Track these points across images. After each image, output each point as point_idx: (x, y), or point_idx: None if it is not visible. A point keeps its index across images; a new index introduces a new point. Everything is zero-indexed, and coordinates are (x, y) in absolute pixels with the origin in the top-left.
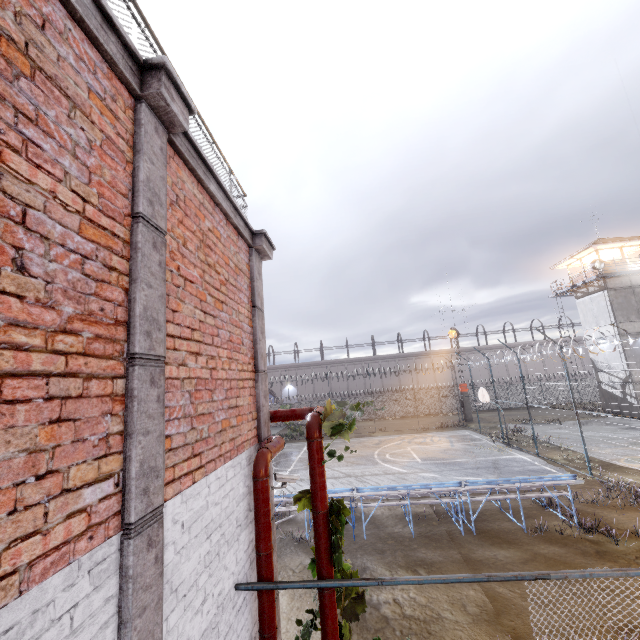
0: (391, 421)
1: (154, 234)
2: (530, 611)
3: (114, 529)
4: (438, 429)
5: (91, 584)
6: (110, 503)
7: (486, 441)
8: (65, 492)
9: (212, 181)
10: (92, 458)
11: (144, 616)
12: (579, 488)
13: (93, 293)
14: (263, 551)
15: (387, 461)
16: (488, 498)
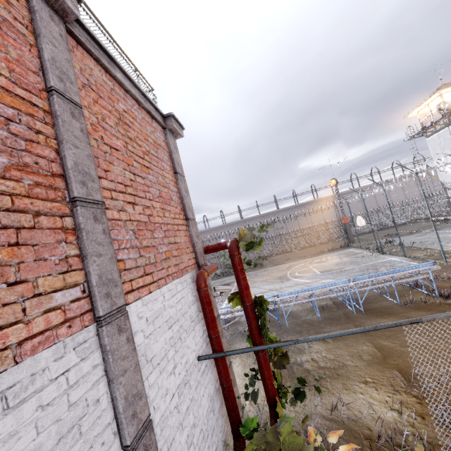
0: (296, 252)
1: (70, 106)
2: (407, 353)
3: (89, 321)
4: (330, 251)
5: (78, 357)
6: (81, 304)
7: (366, 253)
8: (38, 295)
9: (117, 70)
10: (56, 273)
11: (126, 376)
12: (437, 272)
13: (24, 150)
14: (213, 335)
15: (296, 277)
16: (370, 287)
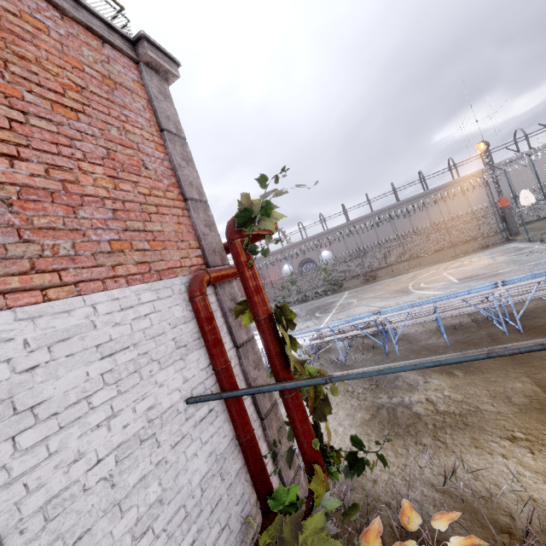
0: (426, 257)
1: None
2: None
3: None
4: (477, 251)
5: None
6: None
7: (536, 247)
8: None
9: None
10: None
11: None
12: None
13: None
14: (217, 367)
15: (421, 289)
16: (536, 294)
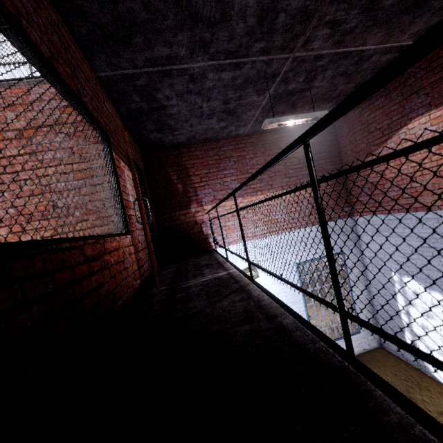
0: None
1: None
2: None
3: None
4: None
5: None
6: None
7: None
8: None
9: None
10: None
11: None
12: None
13: None
14: None
15: None
16: None
